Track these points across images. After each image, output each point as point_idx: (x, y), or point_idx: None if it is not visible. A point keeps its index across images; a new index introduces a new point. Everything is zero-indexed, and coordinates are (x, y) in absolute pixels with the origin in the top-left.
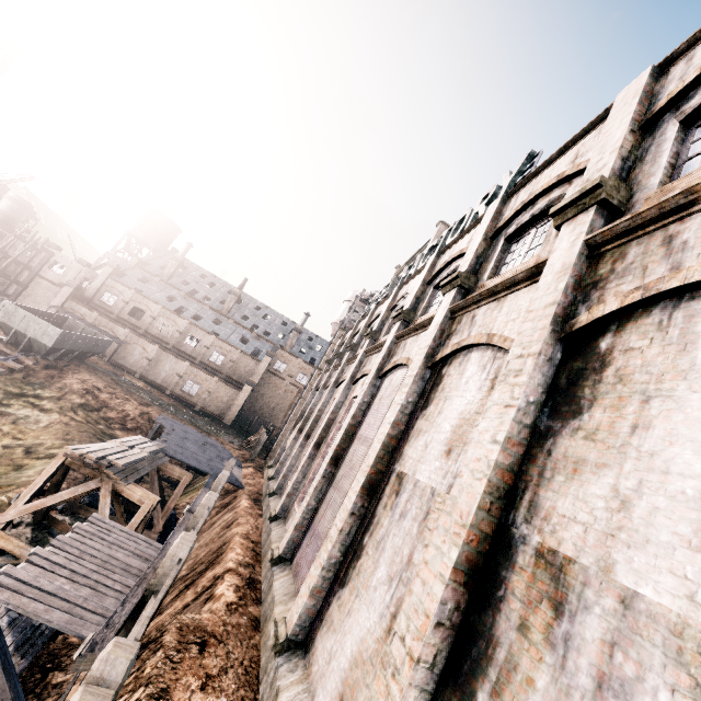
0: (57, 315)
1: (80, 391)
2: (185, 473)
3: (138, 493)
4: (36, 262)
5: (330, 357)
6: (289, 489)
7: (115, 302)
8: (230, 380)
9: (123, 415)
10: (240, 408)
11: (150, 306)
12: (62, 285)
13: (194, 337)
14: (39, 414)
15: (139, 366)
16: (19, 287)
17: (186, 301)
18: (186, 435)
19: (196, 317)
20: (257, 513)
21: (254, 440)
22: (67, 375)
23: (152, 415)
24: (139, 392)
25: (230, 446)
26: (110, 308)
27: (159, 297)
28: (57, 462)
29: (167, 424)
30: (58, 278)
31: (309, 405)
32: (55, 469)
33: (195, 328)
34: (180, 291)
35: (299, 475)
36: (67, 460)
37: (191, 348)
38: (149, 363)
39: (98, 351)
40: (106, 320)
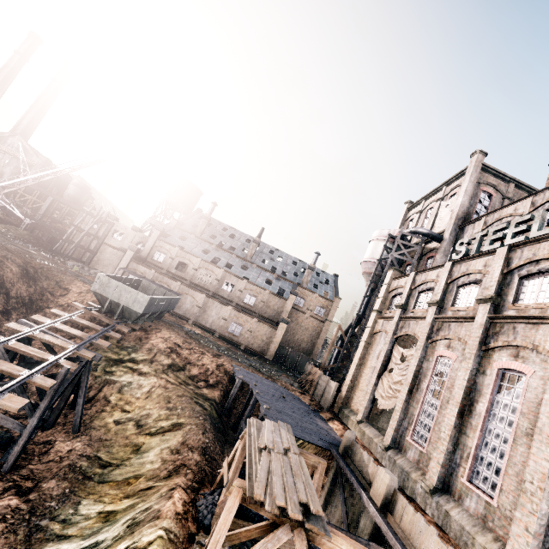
0: (134, 280)
1: (165, 351)
2: (319, 460)
3: (341, 546)
4: (101, 232)
5: (400, 301)
6: (533, 526)
7: (164, 259)
8: (263, 318)
9: (203, 370)
10: (277, 344)
11: (191, 259)
12: (122, 249)
13: (229, 283)
14: (139, 380)
15: (191, 313)
16: (90, 254)
17: (217, 252)
18: (265, 388)
19: (226, 264)
20: (434, 524)
21: (309, 380)
22: (151, 335)
23: (226, 367)
24: (205, 342)
25: (296, 391)
26: (160, 264)
27: (197, 251)
28: (233, 504)
29: (245, 378)
30: (118, 244)
31: (393, 355)
32: (233, 515)
33: (229, 275)
34: (211, 244)
35: (542, 505)
36: (241, 498)
37: (227, 293)
38: (199, 309)
39: (170, 308)
40: (161, 276)
